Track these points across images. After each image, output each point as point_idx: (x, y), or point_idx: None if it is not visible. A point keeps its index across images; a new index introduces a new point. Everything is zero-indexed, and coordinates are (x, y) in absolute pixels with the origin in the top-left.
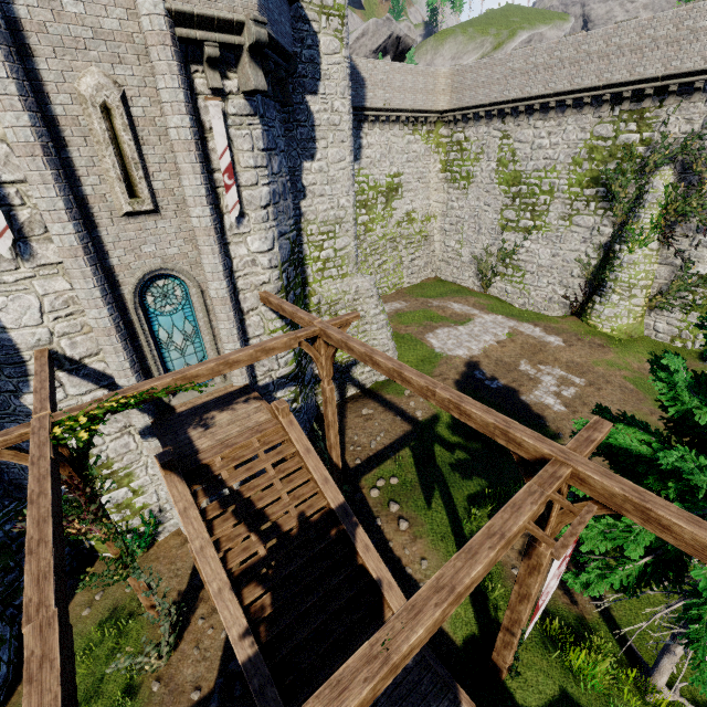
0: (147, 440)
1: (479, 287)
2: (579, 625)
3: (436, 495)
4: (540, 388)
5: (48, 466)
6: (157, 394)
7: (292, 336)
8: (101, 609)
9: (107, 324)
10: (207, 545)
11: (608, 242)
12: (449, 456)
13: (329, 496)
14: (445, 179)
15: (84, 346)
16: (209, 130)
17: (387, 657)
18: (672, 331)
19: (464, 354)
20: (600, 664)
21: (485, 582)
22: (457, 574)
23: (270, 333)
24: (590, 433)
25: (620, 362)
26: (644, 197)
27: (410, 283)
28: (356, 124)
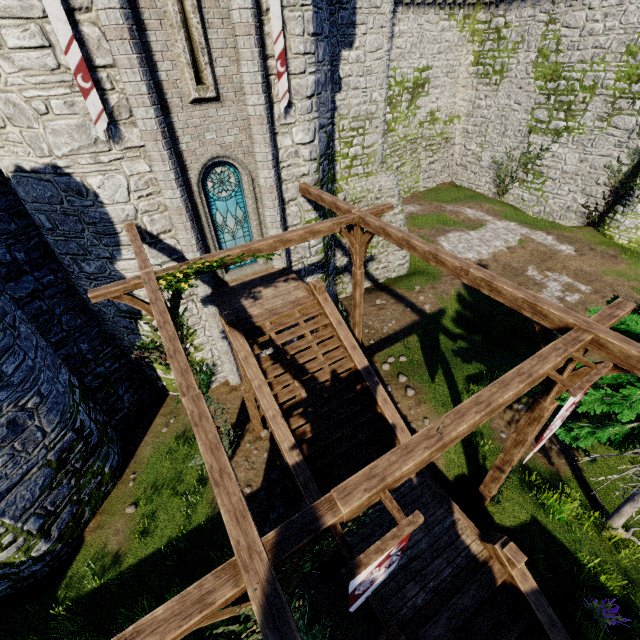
0: (207, 307)
1: (495, 194)
2: (553, 479)
3: (439, 373)
4: (545, 292)
5: (164, 305)
6: (234, 260)
7: (335, 221)
8: (175, 429)
9: (179, 204)
10: (263, 384)
11: None
12: (451, 344)
13: (356, 360)
14: (476, 74)
15: (160, 223)
16: (265, 12)
17: (440, 437)
18: None
19: (473, 257)
20: (568, 505)
21: (477, 439)
22: (493, 396)
23: (305, 223)
24: (613, 311)
25: (631, 273)
26: None
27: (425, 187)
28: None
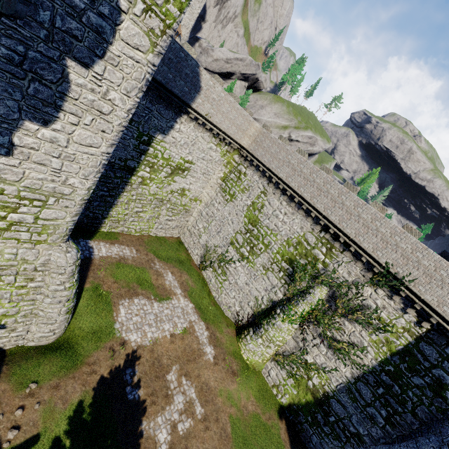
0: None
1: (198, 265)
2: None
3: None
4: (166, 412)
5: None
6: None
7: None
8: None
9: None
10: None
11: (276, 301)
12: None
13: None
14: (220, 185)
15: None
16: None
17: None
18: (276, 381)
19: (135, 340)
20: None
21: None
22: None
23: None
24: None
25: (236, 397)
26: (307, 295)
27: (156, 234)
28: (178, 110)
